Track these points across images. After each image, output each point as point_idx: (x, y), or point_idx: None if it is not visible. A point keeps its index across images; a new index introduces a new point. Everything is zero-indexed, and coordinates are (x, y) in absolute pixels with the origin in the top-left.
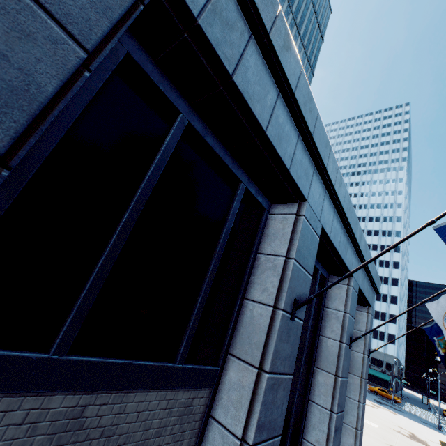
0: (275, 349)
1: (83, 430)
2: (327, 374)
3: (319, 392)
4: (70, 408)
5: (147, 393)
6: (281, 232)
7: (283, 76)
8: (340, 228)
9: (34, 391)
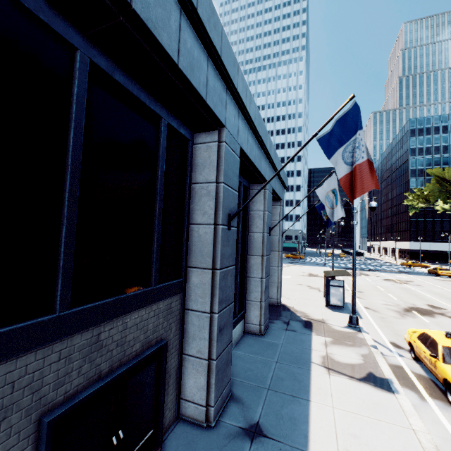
0: (221, 253)
1: (104, 348)
2: (256, 257)
3: (253, 270)
4: (89, 339)
5: (138, 312)
6: (208, 161)
7: None
8: (254, 143)
9: (58, 339)
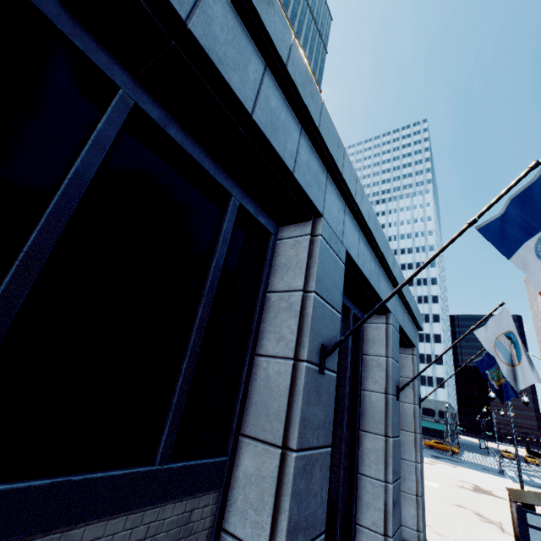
0: (302, 416)
1: None
2: (375, 437)
3: (369, 461)
4: None
5: (107, 522)
6: (294, 260)
7: (267, 40)
8: (369, 254)
9: None
